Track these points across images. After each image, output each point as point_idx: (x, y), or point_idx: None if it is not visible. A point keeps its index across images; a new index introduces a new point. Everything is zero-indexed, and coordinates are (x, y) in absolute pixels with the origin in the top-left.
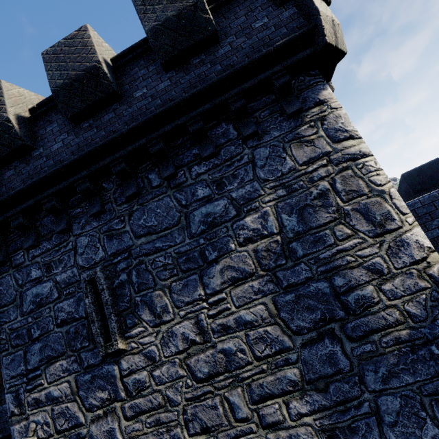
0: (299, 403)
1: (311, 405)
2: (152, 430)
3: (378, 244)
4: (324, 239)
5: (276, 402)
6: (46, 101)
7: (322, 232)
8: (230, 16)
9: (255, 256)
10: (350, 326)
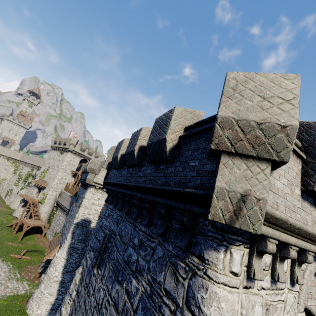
0: None
1: None
2: (82, 315)
3: None
4: None
5: None
6: None
7: None
8: (187, 146)
9: (124, 305)
10: None
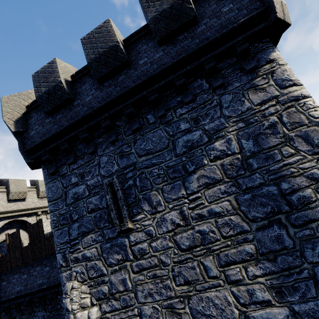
0: (254, 268)
1: (263, 270)
2: (151, 280)
3: (316, 160)
4: (273, 157)
5: (237, 267)
6: (81, 70)
7: (271, 151)
8: (205, 5)
9: (222, 168)
10: (293, 217)
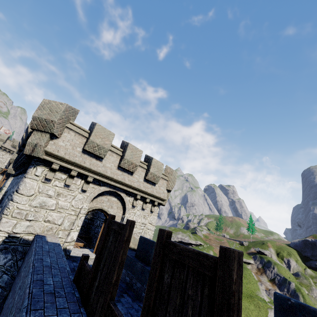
0: None
1: None
2: None
3: None
4: None
5: None
6: None
7: None
8: None
9: None
10: None
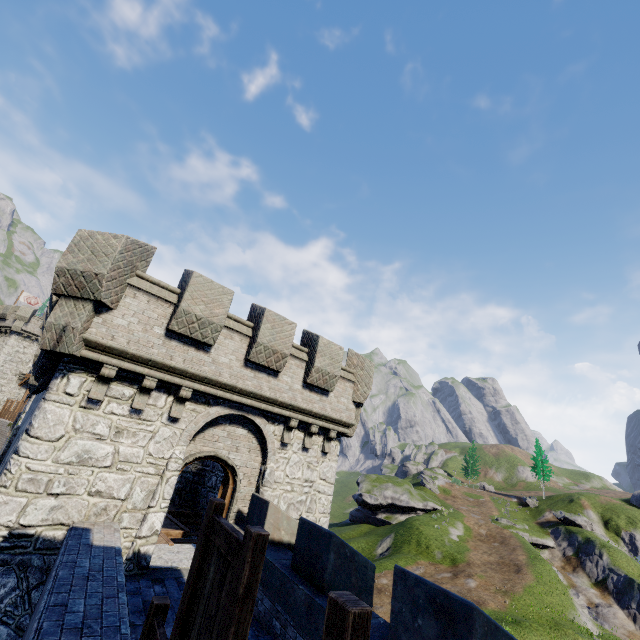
0: None
1: None
2: None
3: None
4: None
5: None
6: None
7: None
8: None
9: None
10: None
